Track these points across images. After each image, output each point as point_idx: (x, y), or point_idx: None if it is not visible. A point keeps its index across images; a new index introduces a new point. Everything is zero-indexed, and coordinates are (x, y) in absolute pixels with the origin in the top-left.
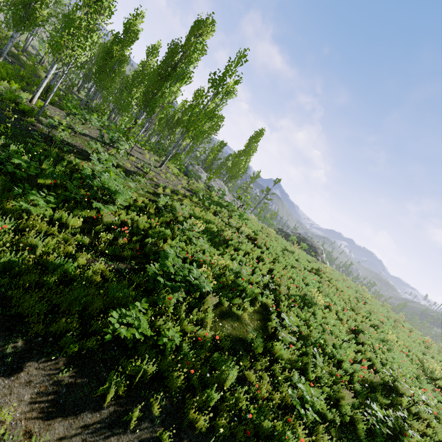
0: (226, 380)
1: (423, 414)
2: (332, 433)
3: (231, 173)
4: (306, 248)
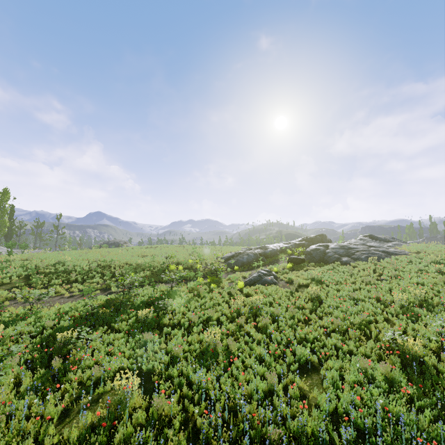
0: (3, 295)
1: (123, 265)
2: (64, 285)
3: (2, 234)
4: (108, 247)
